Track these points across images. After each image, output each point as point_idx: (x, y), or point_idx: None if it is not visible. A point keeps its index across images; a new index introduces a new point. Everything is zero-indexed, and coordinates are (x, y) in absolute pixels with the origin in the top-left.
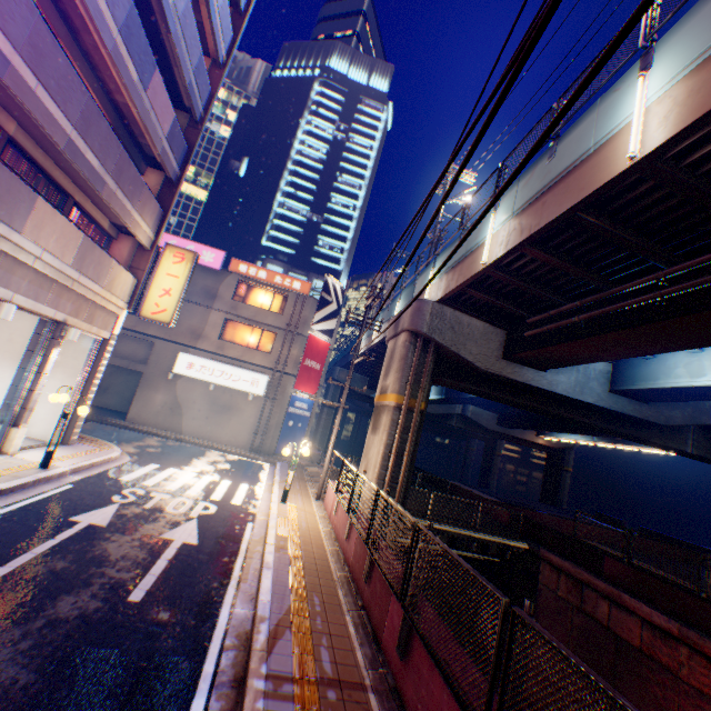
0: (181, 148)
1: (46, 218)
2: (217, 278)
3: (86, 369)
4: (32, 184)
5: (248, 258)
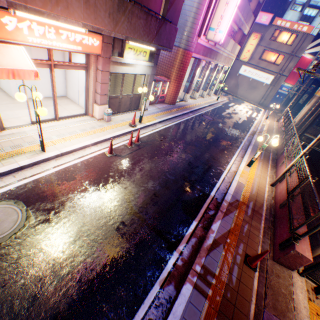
0: None
1: (229, 43)
2: (264, 30)
3: (222, 76)
4: None
5: None
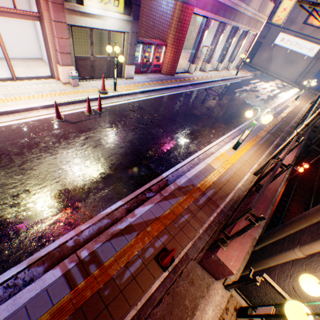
0: None
1: None
2: None
3: (247, 46)
4: None
5: None
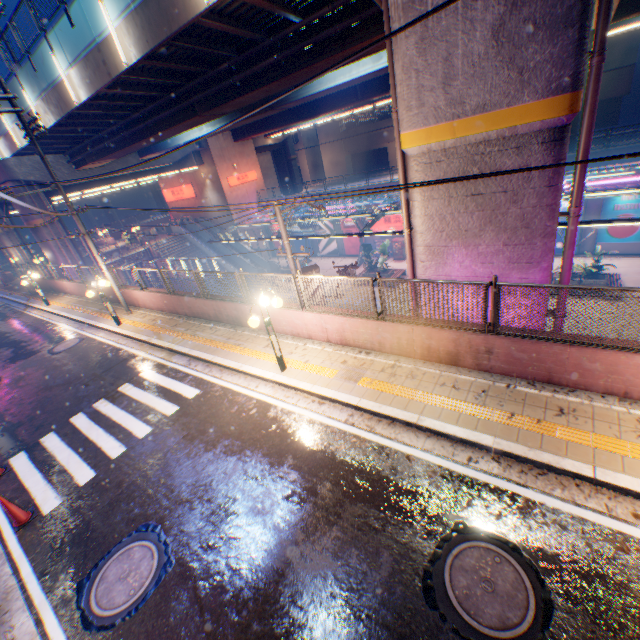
0: None
1: None
2: None
3: None
4: None
5: None
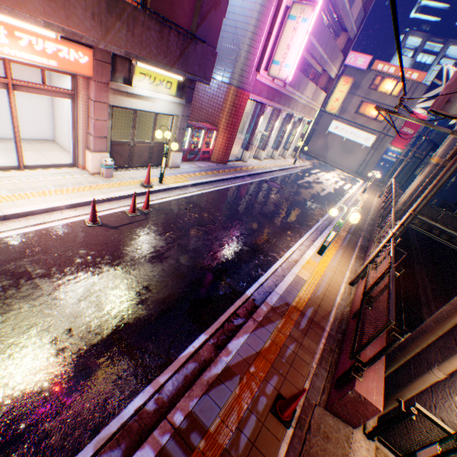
0: (359, 19)
1: (308, 87)
2: (361, 75)
3: (303, 132)
4: (303, 68)
5: (392, 34)
